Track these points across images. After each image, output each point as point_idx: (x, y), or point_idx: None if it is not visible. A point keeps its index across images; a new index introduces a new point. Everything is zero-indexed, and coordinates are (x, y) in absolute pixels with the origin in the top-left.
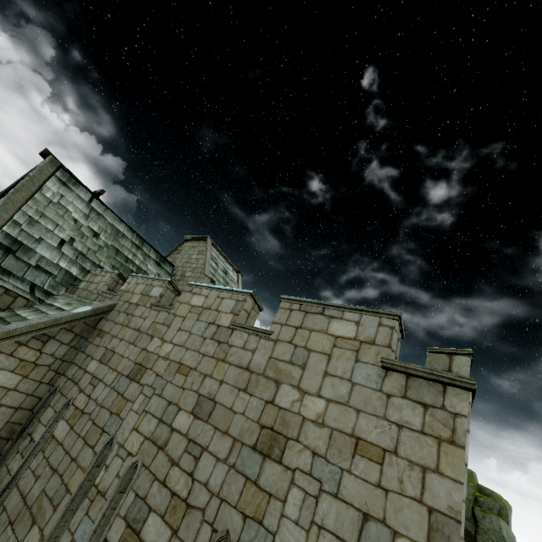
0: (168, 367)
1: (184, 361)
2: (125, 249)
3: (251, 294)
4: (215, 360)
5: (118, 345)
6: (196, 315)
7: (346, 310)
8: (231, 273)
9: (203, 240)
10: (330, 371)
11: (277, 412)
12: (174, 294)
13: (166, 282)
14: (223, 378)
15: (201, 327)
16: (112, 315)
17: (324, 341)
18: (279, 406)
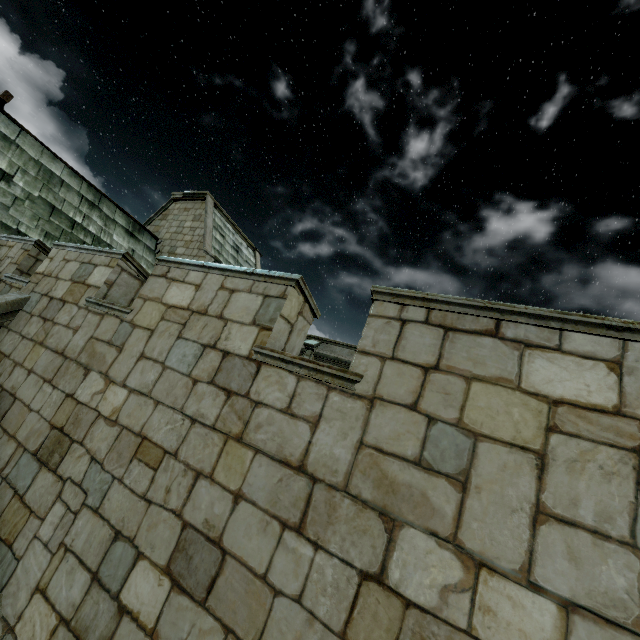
0: (115, 444)
1: (149, 431)
2: (68, 206)
3: (296, 282)
4: (220, 436)
5: (22, 384)
6: (175, 326)
7: (571, 327)
8: (245, 252)
9: (201, 199)
10: (555, 506)
11: (399, 617)
12: (138, 281)
13: (117, 257)
14: (240, 486)
15: (188, 354)
16: (17, 321)
17: (516, 412)
18: (404, 598)
